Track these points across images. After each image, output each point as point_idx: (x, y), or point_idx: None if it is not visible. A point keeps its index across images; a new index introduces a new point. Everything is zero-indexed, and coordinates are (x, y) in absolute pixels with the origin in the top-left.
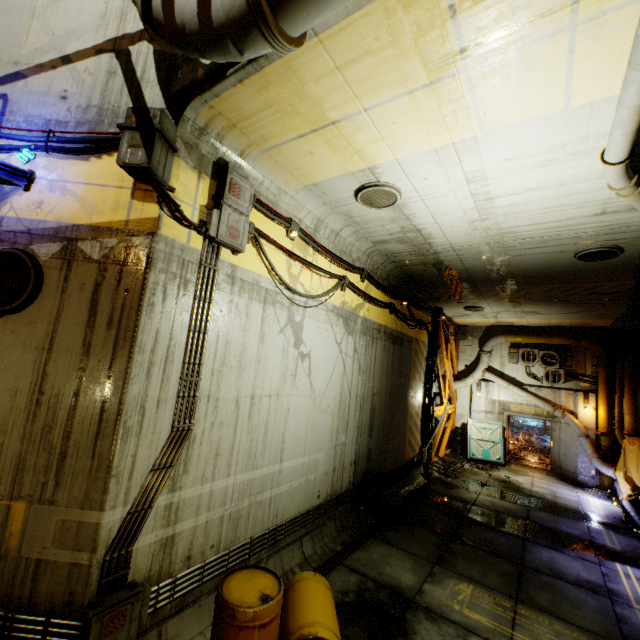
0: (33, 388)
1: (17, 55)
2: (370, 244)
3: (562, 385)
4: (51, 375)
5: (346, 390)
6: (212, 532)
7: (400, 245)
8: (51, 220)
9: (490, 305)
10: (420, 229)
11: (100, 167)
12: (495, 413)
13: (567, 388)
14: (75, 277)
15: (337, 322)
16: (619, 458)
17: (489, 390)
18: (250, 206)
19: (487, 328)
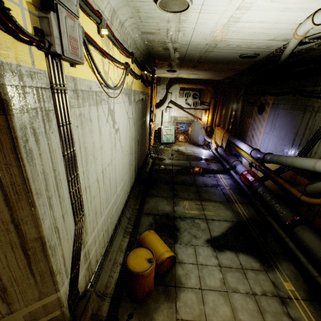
0: None
1: None
2: (139, 33)
3: (198, 107)
4: None
5: (131, 138)
6: (101, 243)
7: (159, 37)
8: None
9: (180, 70)
10: (181, 30)
11: None
12: (172, 122)
13: (199, 108)
14: None
15: (126, 99)
16: (213, 135)
17: (170, 112)
18: (77, 3)
19: (170, 79)
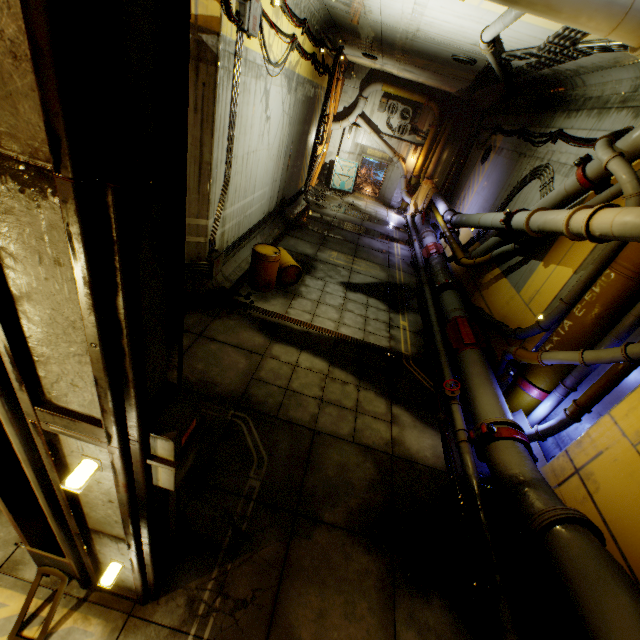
0: None
1: None
2: None
3: (406, 138)
4: None
5: (281, 142)
6: (233, 231)
7: (343, 6)
8: None
9: (384, 59)
10: (366, 6)
11: None
12: (356, 155)
13: (408, 141)
14: None
15: (285, 84)
16: (416, 193)
17: (357, 135)
18: None
19: (371, 71)
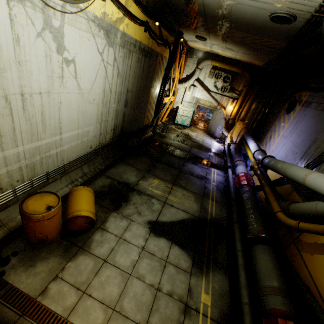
0: None
1: None
2: None
3: (226, 94)
4: None
5: (108, 89)
6: (15, 175)
7: None
8: None
9: (210, 38)
10: None
11: None
12: (193, 103)
13: (227, 96)
14: None
15: (99, 33)
16: (232, 129)
17: (194, 91)
18: None
19: (204, 53)
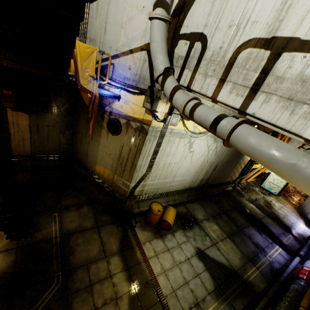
0: (119, 154)
1: (117, 46)
2: None
3: None
4: (122, 153)
5: (206, 160)
6: (152, 190)
7: None
8: (124, 112)
9: None
10: None
11: (137, 98)
12: None
13: None
14: (129, 131)
15: (210, 139)
16: None
17: None
18: None
19: None
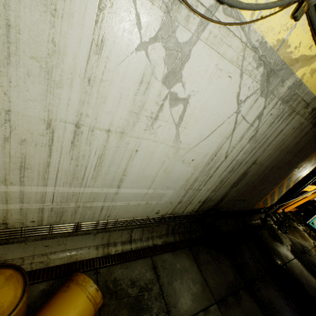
0: None
1: None
2: None
3: None
4: None
5: (223, 152)
6: (31, 214)
7: None
8: None
9: None
10: None
11: None
12: None
13: None
14: None
15: (253, 71)
16: None
17: None
18: None
19: None
